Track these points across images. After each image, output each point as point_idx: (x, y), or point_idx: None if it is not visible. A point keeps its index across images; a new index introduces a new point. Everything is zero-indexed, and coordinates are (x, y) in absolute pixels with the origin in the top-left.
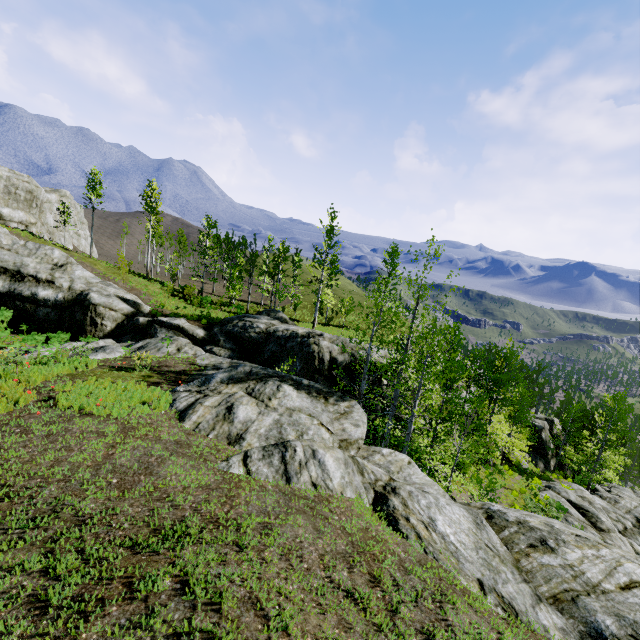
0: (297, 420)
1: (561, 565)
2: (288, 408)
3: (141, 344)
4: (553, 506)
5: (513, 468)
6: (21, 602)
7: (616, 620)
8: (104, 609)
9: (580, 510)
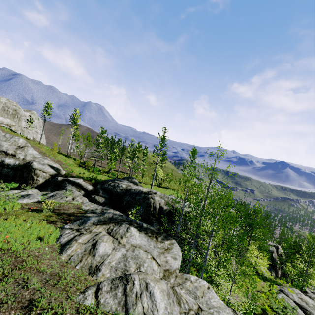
0: (137, 255)
1: None
2: (132, 245)
3: (52, 194)
4: (288, 307)
5: (259, 276)
6: None
7: None
8: None
9: (302, 309)
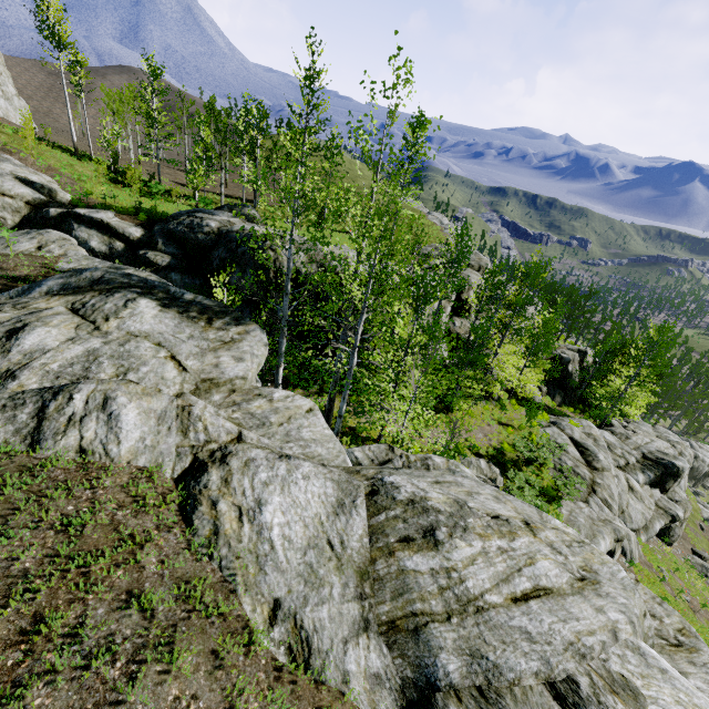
0: (130, 351)
1: (433, 570)
2: (130, 333)
3: None
4: (545, 446)
5: (522, 402)
6: None
7: (466, 664)
8: None
9: (580, 448)
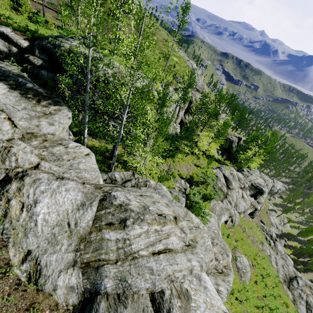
0: None
1: (118, 239)
2: None
3: None
4: (210, 177)
5: (208, 157)
6: None
7: (115, 284)
8: None
9: (226, 179)
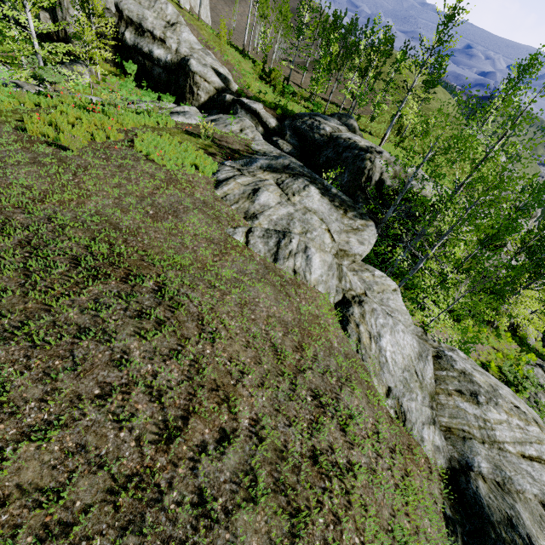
0: (308, 219)
1: (476, 415)
2: (306, 207)
3: (215, 117)
4: (529, 379)
5: (515, 338)
6: (68, 257)
7: (492, 468)
8: (108, 280)
9: None
